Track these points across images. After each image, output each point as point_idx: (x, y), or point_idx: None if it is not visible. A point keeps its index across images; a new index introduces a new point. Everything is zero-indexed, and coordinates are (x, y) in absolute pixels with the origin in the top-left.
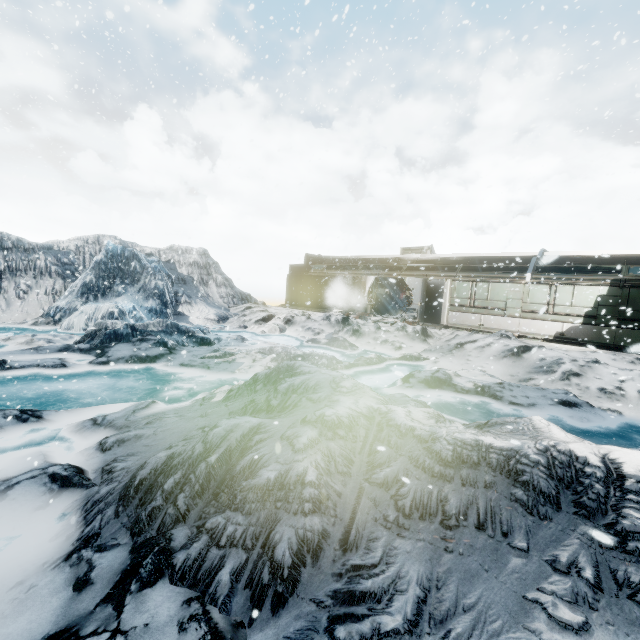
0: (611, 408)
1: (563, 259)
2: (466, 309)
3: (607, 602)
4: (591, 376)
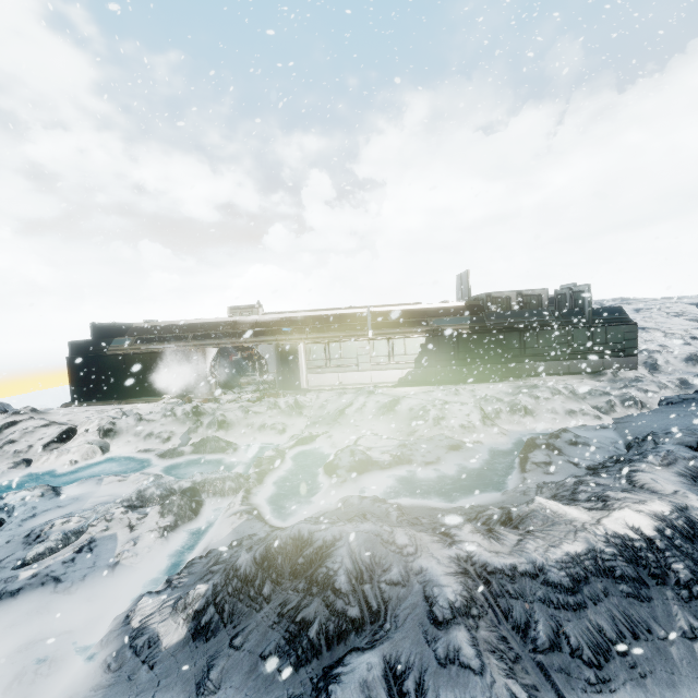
0: (475, 440)
1: (386, 314)
2: (324, 370)
3: None
4: (450, 416)
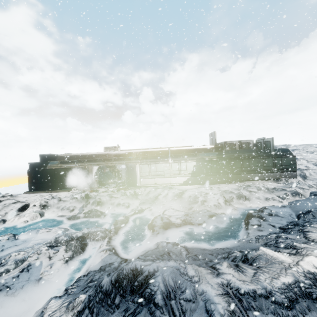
0: (222, 212)
1: (177, 151)
2: (148, 177)
3: None
4: (209, 200)
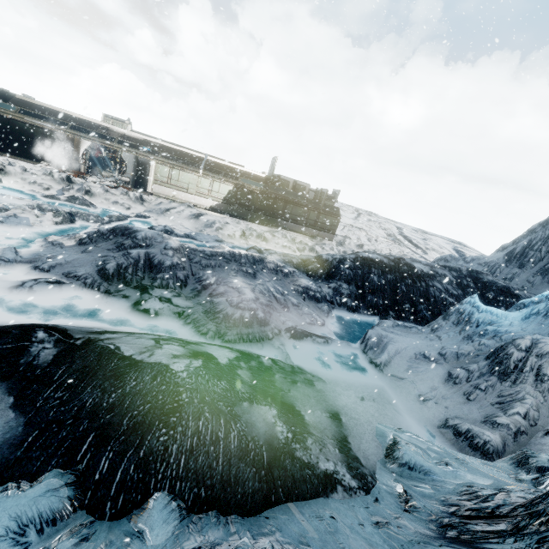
0: (231, 242)
1: (216, 164)
2: (165, 184)
3: (239, 273)
4: (226, 229)
